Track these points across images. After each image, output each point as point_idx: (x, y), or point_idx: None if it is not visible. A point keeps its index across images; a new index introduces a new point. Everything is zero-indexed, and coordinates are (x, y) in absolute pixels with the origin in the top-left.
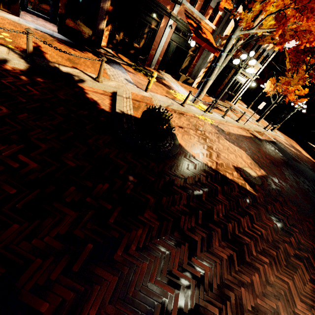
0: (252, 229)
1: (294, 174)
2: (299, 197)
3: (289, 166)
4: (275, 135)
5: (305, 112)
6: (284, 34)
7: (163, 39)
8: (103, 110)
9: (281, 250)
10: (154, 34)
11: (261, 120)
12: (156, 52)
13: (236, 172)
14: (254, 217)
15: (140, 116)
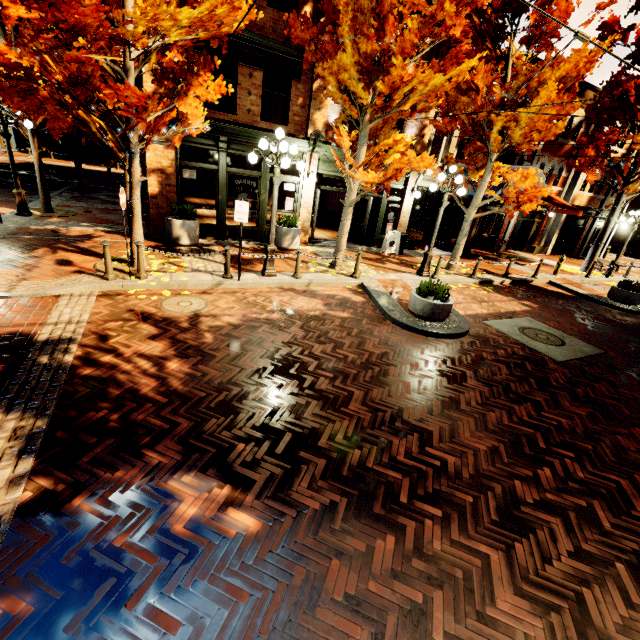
0: None
1: None
2: None
3: None
4: None
5: None
6: None
7: (512, 220)
8: (571, 295)
9: None
10: (501, 219)
11: None
12: (505, 234)
13: None
14: None
15: (593, 293)
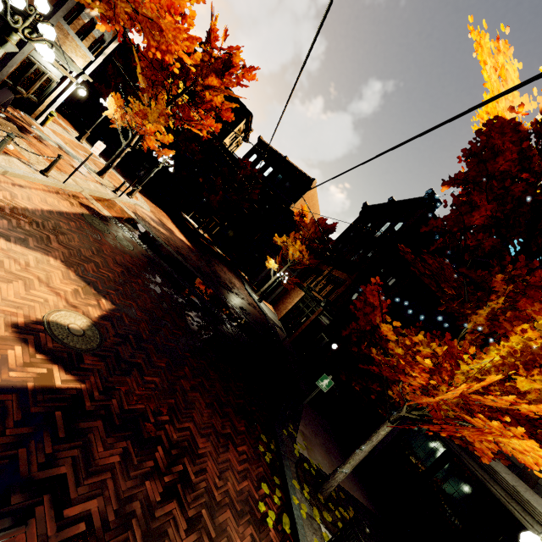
0: (58, 540)
1: (164, 283)
2: (171, 329)
3: (156, 268)
4: (136, 205)
5: (175, 167)
6: (113, 1)
7: None
8: None
9: (137, 516)
10: None
11: (107, 174)
12: None
13: (22, 343)
14: (71, 477)
15: None
